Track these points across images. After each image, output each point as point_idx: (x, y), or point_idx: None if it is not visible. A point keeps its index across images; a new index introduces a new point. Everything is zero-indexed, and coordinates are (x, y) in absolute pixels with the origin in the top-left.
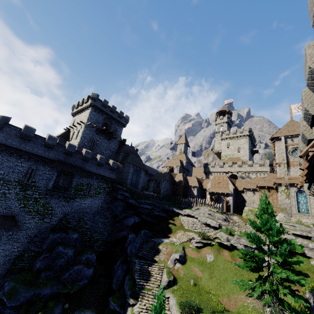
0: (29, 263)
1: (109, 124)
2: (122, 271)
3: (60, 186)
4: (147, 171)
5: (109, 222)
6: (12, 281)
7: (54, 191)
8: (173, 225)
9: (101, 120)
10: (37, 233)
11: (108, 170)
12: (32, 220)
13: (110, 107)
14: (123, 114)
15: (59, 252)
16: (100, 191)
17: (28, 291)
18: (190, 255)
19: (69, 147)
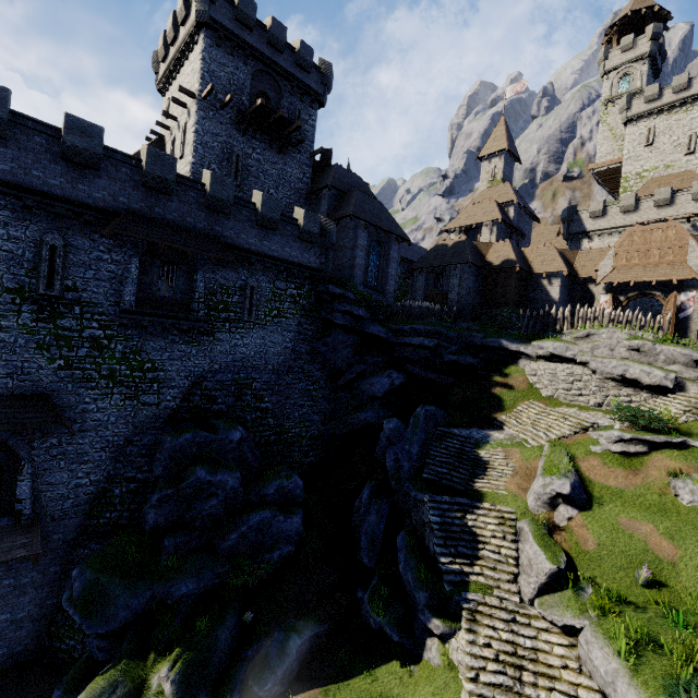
0: (129, 511)
1: (272, 96)
2: (381, 517)
3: (160, 300)
4: (408, 242)
5: (321, 389)
6: (88, 568)
7: (145, 315)
8: (506, 389)
9: (244, 81)
10: (130, 434)
11: (295, 242)
12: (104, 402)
13: (264, 27)
14: (311, 54)
15: (200, 484)
16: (283, 306)
17: (134, 591)
18: (601, 480)
19: (152, 163)
